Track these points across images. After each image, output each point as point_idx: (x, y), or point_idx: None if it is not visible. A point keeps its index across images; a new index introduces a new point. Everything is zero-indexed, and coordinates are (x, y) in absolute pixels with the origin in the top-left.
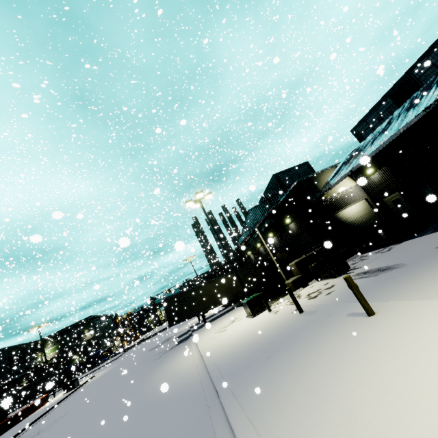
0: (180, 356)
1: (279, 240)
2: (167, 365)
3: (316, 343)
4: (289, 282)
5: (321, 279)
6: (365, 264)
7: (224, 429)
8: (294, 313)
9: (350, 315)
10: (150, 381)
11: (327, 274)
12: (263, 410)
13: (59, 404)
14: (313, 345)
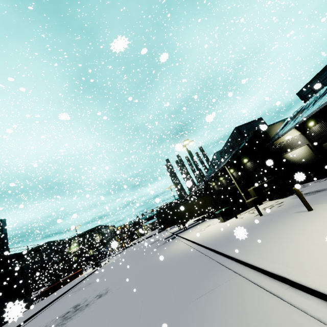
0: (174, 245)
1: (238, 174)
2: (166, 250)
3: (275, 225)
4: (249, 201)
5: (272, 199)
6: (306, 189)
7: (225, 260)
8: (256, 216)
9: (296, 212)
10: (159, 256)
11: (277, 196)
12: (249, 249)
13: (93, 273)
14: (273, 226)
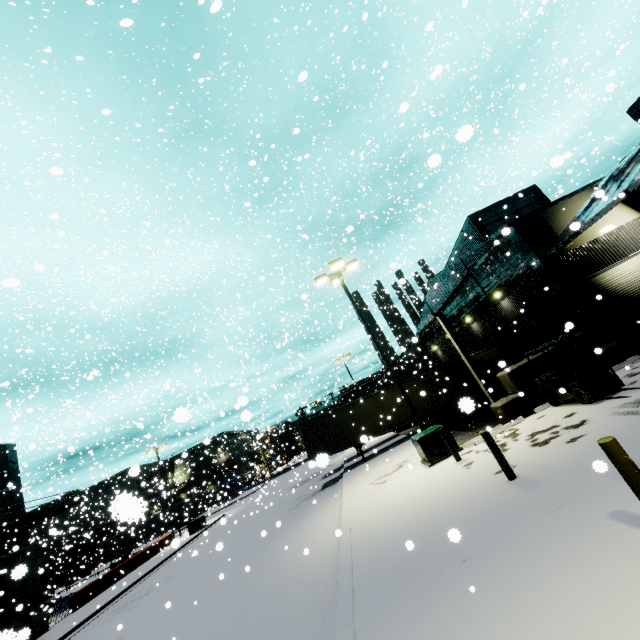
0: (318, 514)
1: (484, 328)
2: (299, 527)
3: (530, 579)
4: (498, 407)
5: (560, 403)
6: None
7: None
8: (499, 477)
9: (617, 517)
10: (273, 551)
11: (572, 396)
12: None
13: (181, 550)
14: (522, 580)
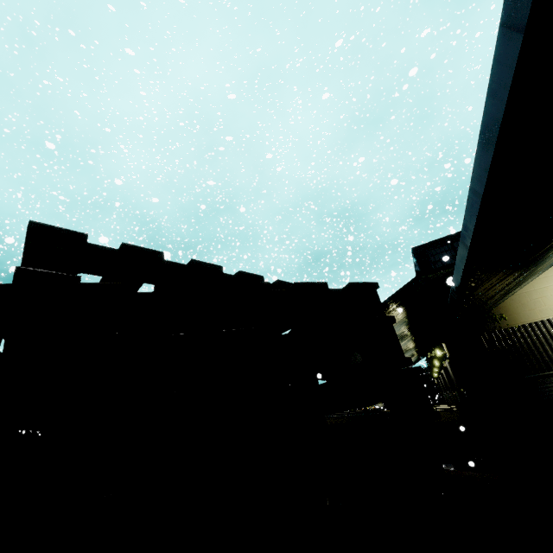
0: None
1: (447, 380)
2: None
3: None
4: None
5: None
6: None
7: None
8: None
9: None
10: None
11: None
12: None
13: None
14: None
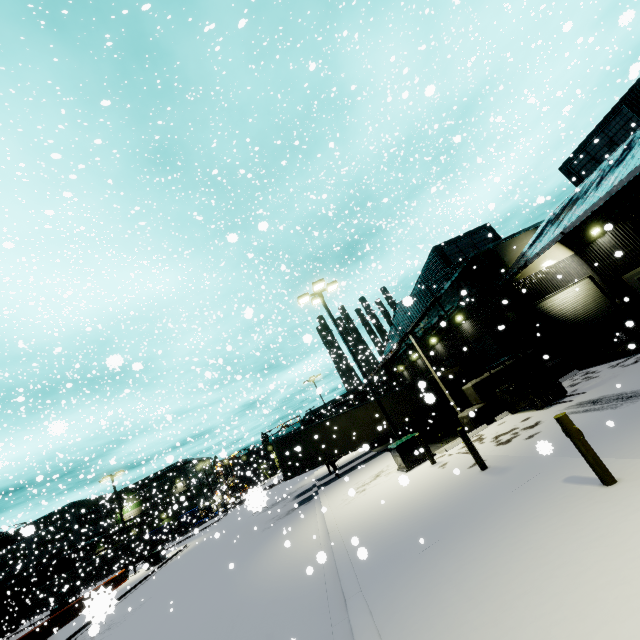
0: (299, 528)
1: (447, 348)
2: (280, 541)
3: (509, 530)
4: (464, 416)
5: (517, 411)
6: (594, 386)
7: None
8: (472, 470)
9: (570, 480)
10: (255, 564)
11: (527, 403)
12: None
13: (140, 584)
14: (503, 532)
